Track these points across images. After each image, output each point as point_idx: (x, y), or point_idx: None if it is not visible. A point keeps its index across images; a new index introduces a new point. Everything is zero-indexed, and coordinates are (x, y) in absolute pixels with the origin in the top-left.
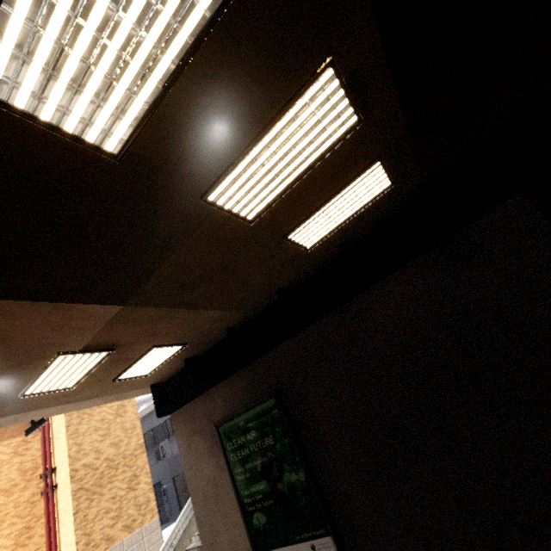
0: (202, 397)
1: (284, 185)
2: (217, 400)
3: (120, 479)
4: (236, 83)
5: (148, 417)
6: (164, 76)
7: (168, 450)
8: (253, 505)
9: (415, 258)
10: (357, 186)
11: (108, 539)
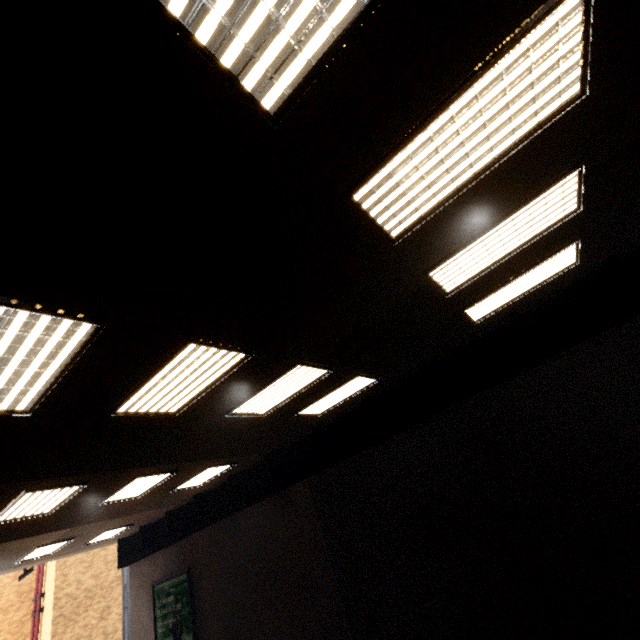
0: (150, 558)
1: (148, 488)
2: (157, 564)
3: (95, 608)
4: (95, 490)
5: None
6: (62, 501)
7: None
8: None
9: (266, 498)
10: (206, 472)
11: None
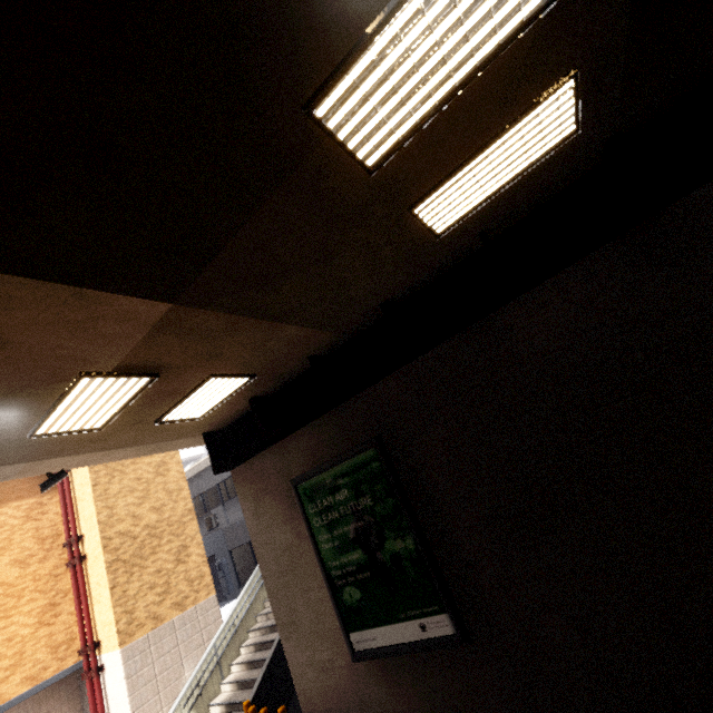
0: (274, 448)
1: (431, 103)
2: (294, 452)
3: (166, 549)
4: None
5: (195, 480)
6: None
7: (222, 519)
8: (344, 579)
9: (589, 254)
10: (530, 125)
11: (155, 618)
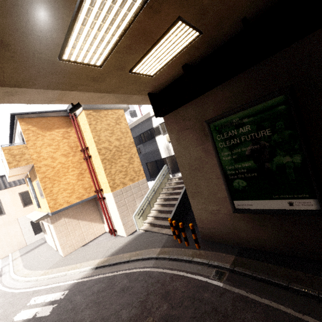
0: (194, 102)
1: None
2: (210, 103)
3: (124, 158)
4: None
5: None
6: None
7: (142, 150)
8: (236, 175)
9: None
10: None
11: (123, 183)
